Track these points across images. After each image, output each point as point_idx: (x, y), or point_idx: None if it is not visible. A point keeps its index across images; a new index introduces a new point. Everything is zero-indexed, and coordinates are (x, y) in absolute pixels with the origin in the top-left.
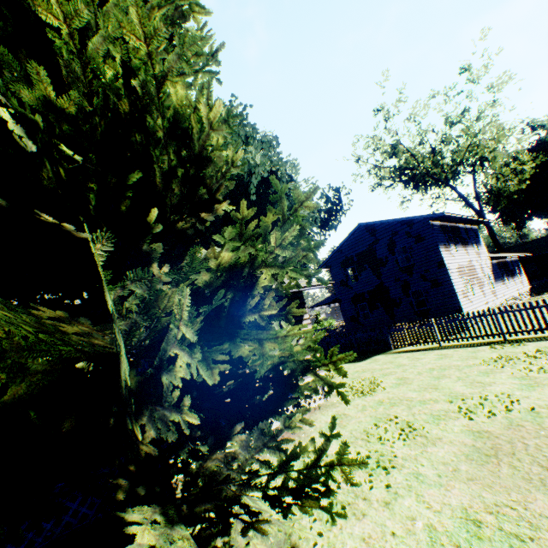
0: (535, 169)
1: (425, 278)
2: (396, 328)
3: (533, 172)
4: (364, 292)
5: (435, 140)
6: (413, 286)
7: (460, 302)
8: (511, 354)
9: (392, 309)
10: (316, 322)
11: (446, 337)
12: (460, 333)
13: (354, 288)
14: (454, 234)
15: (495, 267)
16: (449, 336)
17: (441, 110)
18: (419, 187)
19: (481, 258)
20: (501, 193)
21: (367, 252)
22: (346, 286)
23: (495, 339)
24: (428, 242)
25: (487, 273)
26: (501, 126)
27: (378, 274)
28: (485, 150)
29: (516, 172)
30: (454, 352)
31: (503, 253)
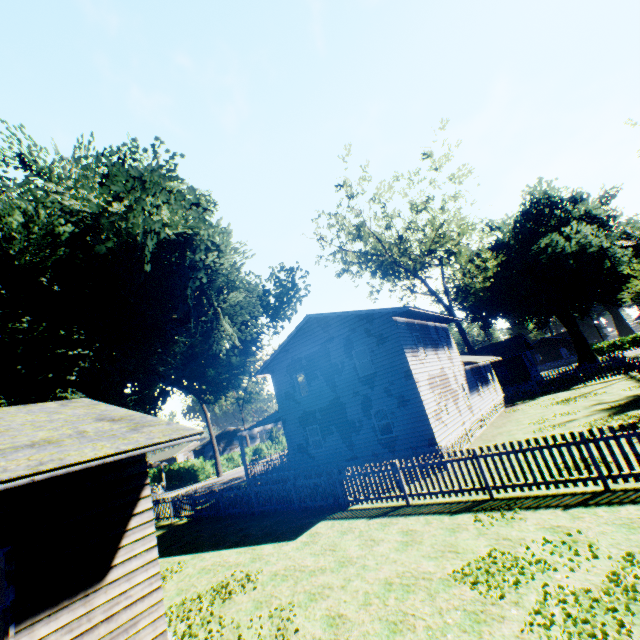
0: (497, 267)
1: (390, 393)
2: (349, 473)
3: (496, 270)
4: (315, 409)
5: (402, 228)
6: (375, 403)
7: (432, 428)
8: (508, 548)
9: (350, 435)
10: (270, 438)
11: (416, 491)
12: (433, 485)
13: (302, 403)
14: (423, 333)
15: (469, 374)
16: (420, 488)
17: (406, 195)
18: (388, 277)
19: (454, 363)
20: (468, 290)
21: (319, 353)
22: (292, 400)
23: (479, 495)
24: (392, 344)
25: (461, 383)
26: (464, 219)
27: (333, 385)
28: (451, 242)
29: (480, 270)
30: (425, 526)
31: (475, 356)
